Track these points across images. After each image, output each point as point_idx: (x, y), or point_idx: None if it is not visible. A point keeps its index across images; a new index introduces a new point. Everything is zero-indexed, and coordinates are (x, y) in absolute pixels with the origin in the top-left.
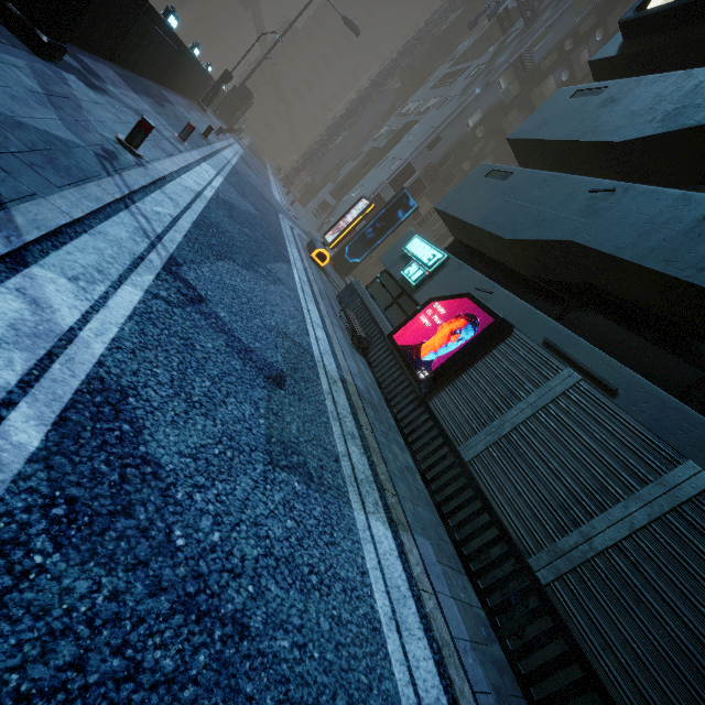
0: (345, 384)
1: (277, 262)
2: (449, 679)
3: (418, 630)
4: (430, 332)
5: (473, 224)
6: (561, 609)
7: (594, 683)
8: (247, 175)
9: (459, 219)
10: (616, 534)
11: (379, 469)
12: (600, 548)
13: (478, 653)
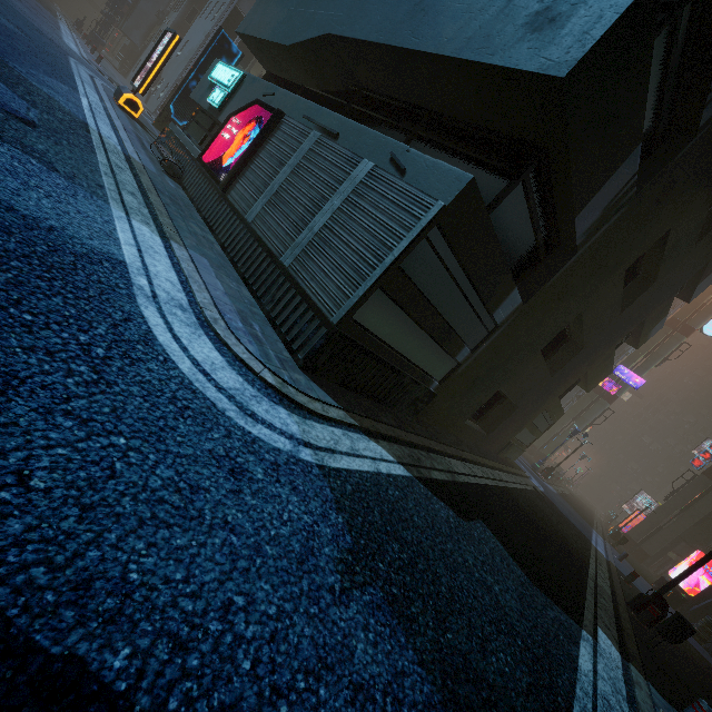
0: (138, 178)
1: (50, 77)
2: (190, 286)
3: (166, 265)
4: (230, 144)
5: (265, 39)
6: (294, 274)
7: (305, 299)
8: (8, 0)
9: (256, 38)
10: (325, 219)
11: (161, 218)
12: (317, 231)
13: (231, 298)
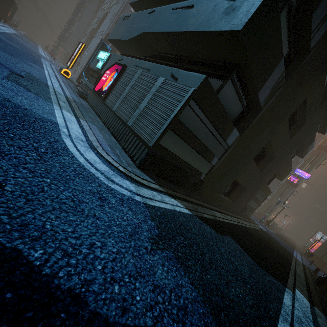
0: (67, 97)
1: (32, 63)
2: (87, 134)
3: (76, 126)
4: (106, 81)
5: (118, 39)
6: (133, 128)
7: (138, 138)
8: (17, 39)
9: (115, 40)
10: (145, 104)
11: (76, 111)
12: (142, 109)
13: (106, 140)
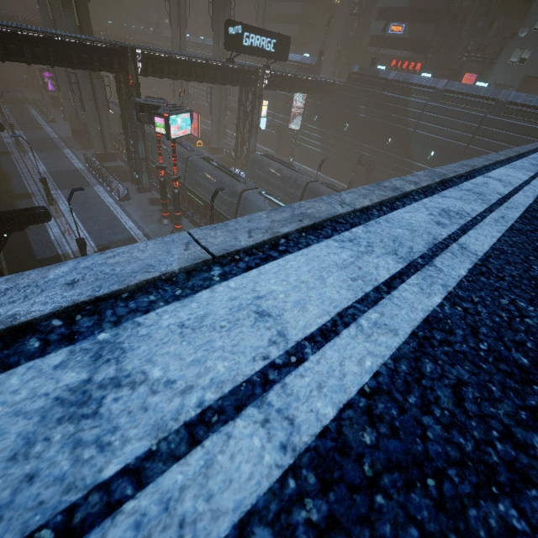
0: None
1: None
2: None
3: None
4: None
5: None
6: None
7: None
8: None
9: None
10: None
11: None
12: None
13: None
